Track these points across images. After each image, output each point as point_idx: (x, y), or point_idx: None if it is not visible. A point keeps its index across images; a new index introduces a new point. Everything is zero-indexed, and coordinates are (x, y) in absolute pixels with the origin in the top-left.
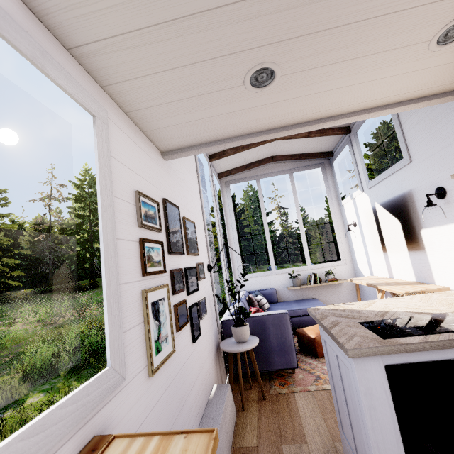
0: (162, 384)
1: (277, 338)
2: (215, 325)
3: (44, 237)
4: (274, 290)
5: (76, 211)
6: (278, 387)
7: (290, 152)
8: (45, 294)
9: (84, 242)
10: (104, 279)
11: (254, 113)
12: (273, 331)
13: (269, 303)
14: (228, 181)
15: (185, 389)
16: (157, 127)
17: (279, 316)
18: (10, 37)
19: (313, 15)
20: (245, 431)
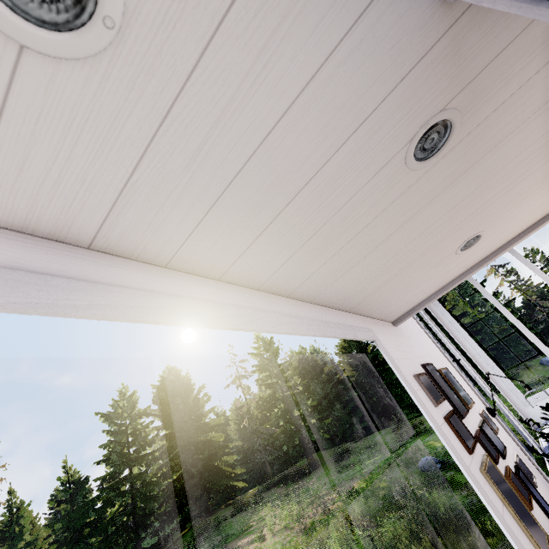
0: None
1: None
2: None
3: (247, 421)
4: None
5: (264, 381)
6: None
7: None
8: (270, 490)
9: (284, 414)
10: (462, 469)
11: (467, 259)
12: None
13: None
14: None
15: None
16: (390, 311)
17: None
18: (349, 336)
19: (501, 201)
20: None
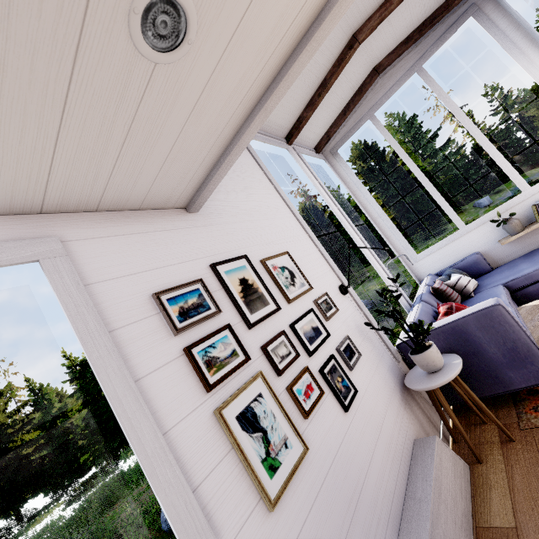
0: (302, 504)
1: (496, 346)
2: (386, 356)
3: None
4: (476, 256)
5: None
6: (533, 416)
7: (398, 38)
8: None
9: None
10: (132, 447)
11: (225, 79)
12: (485, 337)
13: (477, 276)
14: (332, 148)
15: (353, 482)
16: (143, 195)
17: (485, 312)
18: None
19: None
20: (490, 499)
